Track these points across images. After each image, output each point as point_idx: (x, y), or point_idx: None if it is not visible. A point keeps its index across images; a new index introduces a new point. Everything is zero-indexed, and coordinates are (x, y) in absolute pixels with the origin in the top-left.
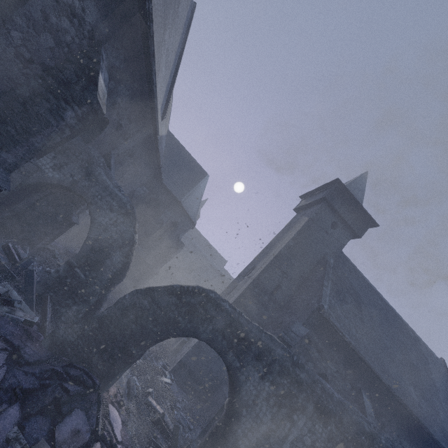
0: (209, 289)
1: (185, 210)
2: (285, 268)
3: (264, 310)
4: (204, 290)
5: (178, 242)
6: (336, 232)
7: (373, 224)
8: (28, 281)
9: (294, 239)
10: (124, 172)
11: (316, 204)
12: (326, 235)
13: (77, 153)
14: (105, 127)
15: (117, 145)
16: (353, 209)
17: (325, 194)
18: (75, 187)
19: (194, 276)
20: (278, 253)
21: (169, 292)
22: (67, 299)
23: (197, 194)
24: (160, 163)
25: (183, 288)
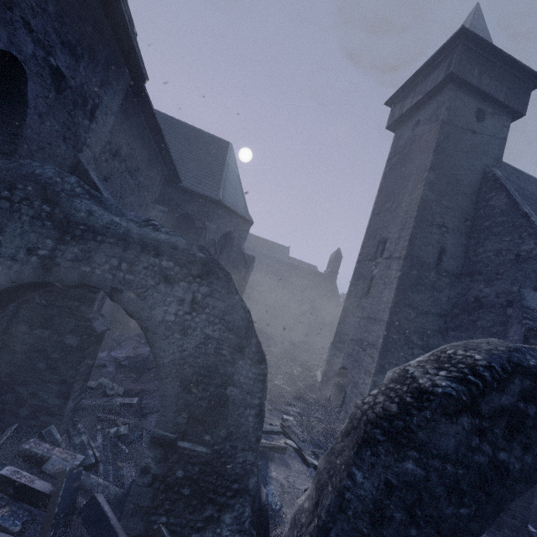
0: (506, 348)
1: (232, 209)
2: (440, 218)
3: (437, 294)
4: (511, 361)
5: (245, 258)
6: (486, 125)
7: (535, 83)
8: (100, 536)
9: (433, 168)
10: (121, 194)
11: (431, 97)
12: (475, 137)
13: (4, 191)
14: (23, 88)
15: (82, 136)
16: (498, 73)
17: (448, 69)
18: (56, 274)
19: (268, 284)
20: (421, 200)
21: (447, 414)
22: (202, 511)
23: (232, 178)
24: (168, 149)
25: (474, 388)
